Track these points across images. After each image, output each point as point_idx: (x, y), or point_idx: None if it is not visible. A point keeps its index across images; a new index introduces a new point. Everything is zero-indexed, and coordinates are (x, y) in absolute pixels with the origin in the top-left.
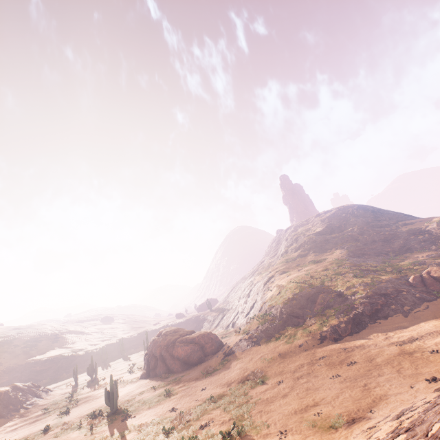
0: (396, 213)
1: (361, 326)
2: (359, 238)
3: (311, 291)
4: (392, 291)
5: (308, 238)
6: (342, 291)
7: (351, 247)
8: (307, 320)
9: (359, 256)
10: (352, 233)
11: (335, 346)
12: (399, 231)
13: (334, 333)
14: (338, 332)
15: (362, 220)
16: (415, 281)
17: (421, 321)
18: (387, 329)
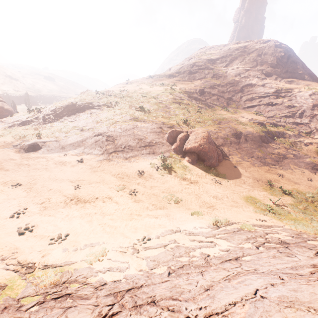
0: (303, 68)
1: (61, 151)
2: (230, 78)
3: (88, 104)
4: (135, 134)
5: (195, 61)
6: (105, 115)
7: (211, 84)
8: (40, 127)
9: (204, 95)
10: (232, 71)
11: (2, 156)
12: (271, 86)
13: (31, 146)
14: (36, 147)
15: (258, 61)
16: (168, 135)
17: (93, 171)
18: (62, 163)
